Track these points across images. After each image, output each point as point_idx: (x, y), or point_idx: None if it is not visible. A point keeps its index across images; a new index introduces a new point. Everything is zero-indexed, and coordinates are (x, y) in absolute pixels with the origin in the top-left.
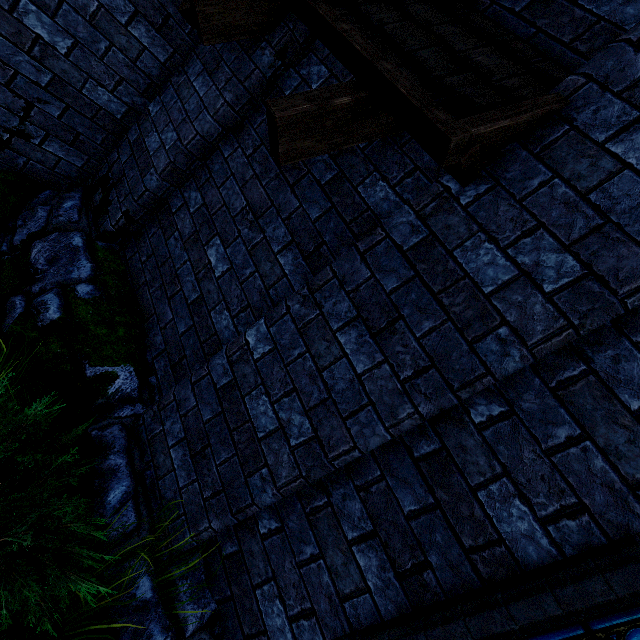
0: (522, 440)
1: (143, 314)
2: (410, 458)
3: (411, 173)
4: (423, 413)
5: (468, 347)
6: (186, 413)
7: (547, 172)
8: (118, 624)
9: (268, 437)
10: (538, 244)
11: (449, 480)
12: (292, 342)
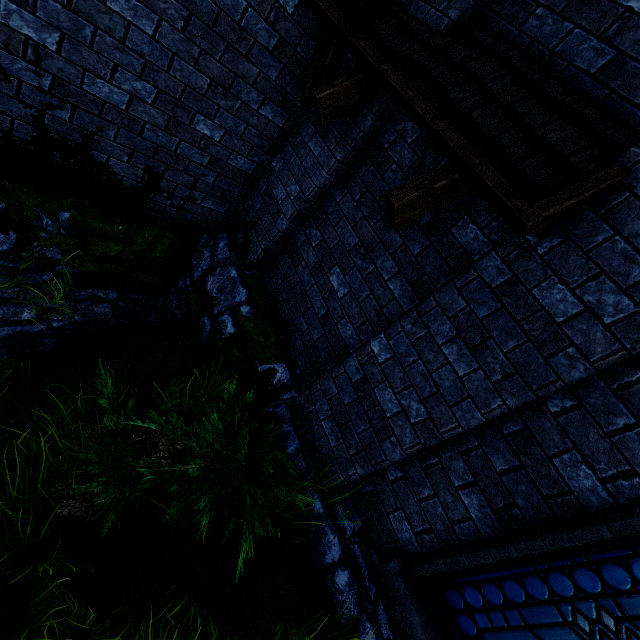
0: (588, 425)
1: (284, 324)
2: (500, 434)
3: (497, 218)
4: (509, 405)
5: (544, 361)
6: (331, 398)
7: (609, 230)
8: (312, 522)
9: (394, 416)
10: (600, 287)
11: (531, 450)
12: (407, 352)
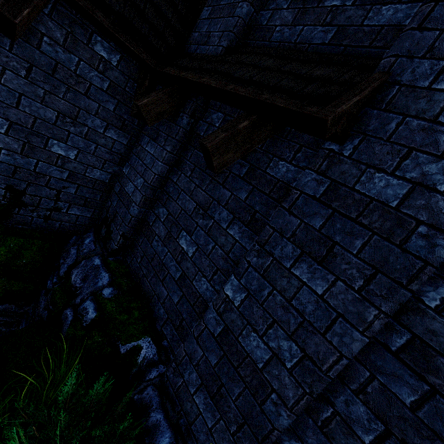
0: None
1: (147, 297)
2: (389, 353)
3: (299, 150)
4: (387, 311)
5: (399, 249)
6: (197, 363)
7: (398, 116)
8: None
9: (267, 366)
10: (417, 162)
11: (434, 364)
12: (260, 286)
